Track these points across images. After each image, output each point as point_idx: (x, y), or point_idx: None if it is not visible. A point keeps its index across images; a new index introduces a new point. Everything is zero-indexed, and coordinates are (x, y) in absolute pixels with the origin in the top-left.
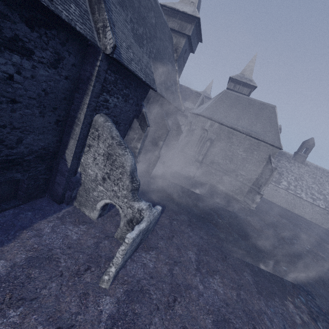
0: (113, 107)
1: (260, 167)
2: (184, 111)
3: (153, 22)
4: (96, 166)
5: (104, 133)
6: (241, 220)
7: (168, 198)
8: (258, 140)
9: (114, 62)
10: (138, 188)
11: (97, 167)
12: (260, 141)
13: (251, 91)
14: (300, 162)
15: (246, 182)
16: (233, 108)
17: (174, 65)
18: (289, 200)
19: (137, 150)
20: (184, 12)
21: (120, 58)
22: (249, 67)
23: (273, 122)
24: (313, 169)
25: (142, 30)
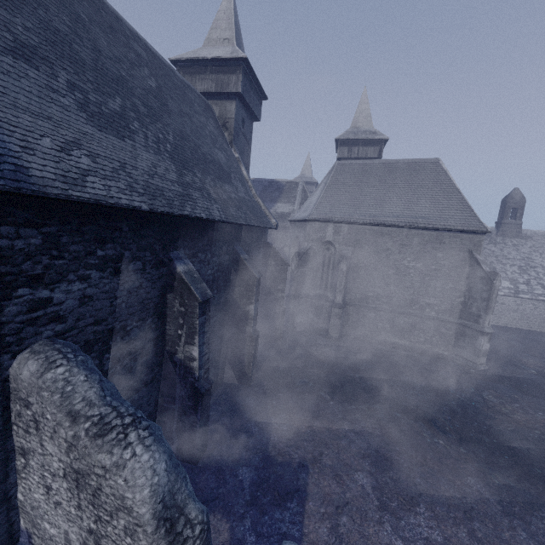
0: (78, 305)
1: (462, 279)
2: (277, 225)
3: (153, 85)
4: (58, 510)
5: (46, 411)
6: (478, 412)
7: (306, 432)
8: (435, 229)
9: (19, 199)
10: (202, 543)
11: (62, 515)
12: (441, 231)
13: (381, 150)
14: (514, 236)
15: (445, 316)
16: (363, 188)
17: (229, 152)
18: (528, 313)
19: (195, 363)
20: (217, 58)
21: (18, 182)
22: (362, 113)
23: (448, 188)
24: (542, 241)
25: (121, 103)
